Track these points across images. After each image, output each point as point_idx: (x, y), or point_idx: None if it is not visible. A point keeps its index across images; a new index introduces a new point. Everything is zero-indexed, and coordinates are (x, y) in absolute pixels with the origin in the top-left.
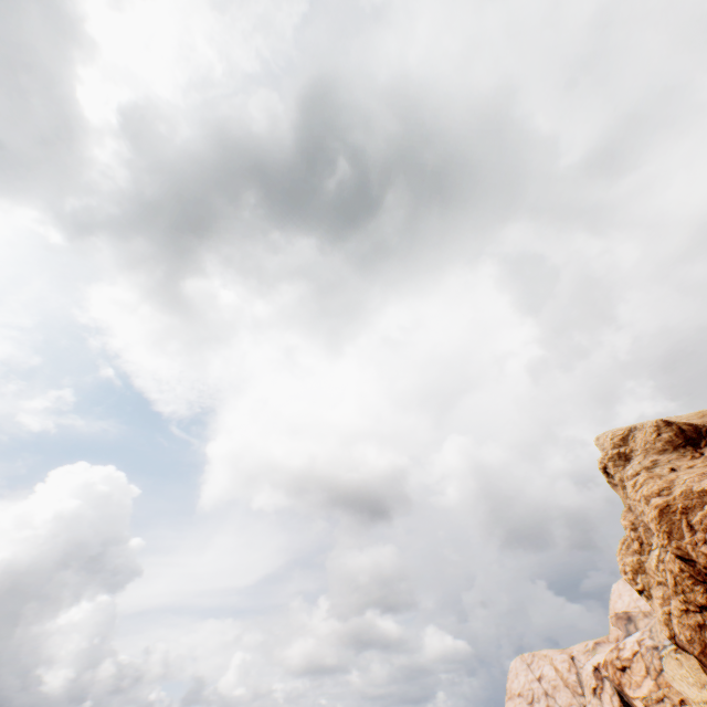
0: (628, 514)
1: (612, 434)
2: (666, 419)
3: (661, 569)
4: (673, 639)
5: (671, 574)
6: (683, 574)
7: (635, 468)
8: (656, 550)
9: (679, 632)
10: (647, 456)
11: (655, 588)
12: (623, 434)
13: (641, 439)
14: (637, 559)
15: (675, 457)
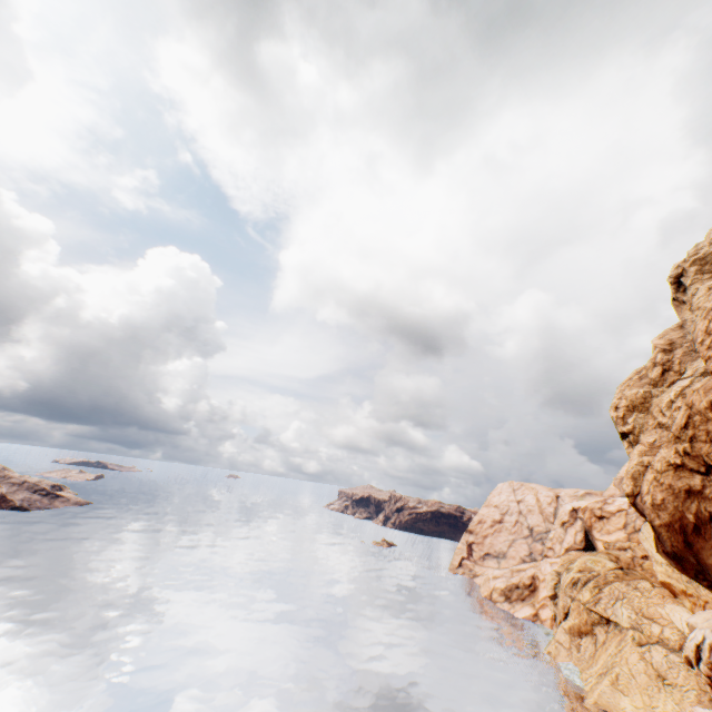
0: (673, 332)
1: None
2: None
3: (675, 407)
4: (633, 498)
5: (686, 412)
6: (711, 414)
7: None
8: (687, 381)
9: (648, 492)
10: None
11: (649, 432)
12: None
13: None
14: (646, 392)
15: None
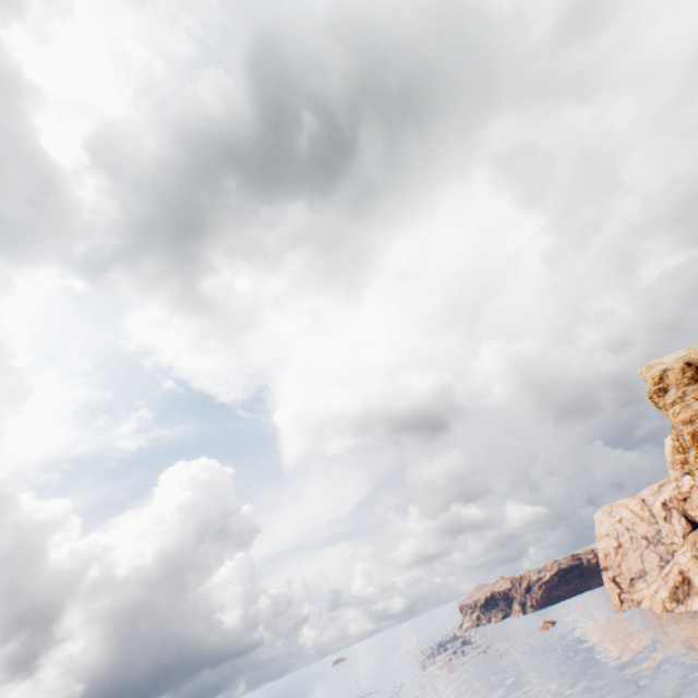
0: (672, 430)
1: (652, 376)
2: (687, 354)
3: (696, 462)
4: None
5: None
6: None
7: (672, 398)
8: (692, 452)
9: None
10: (678, 389)
11: (695, 471)
12: (659, 375)
13: (672, 377)
14: (682, 457)
15: (696, 388)
